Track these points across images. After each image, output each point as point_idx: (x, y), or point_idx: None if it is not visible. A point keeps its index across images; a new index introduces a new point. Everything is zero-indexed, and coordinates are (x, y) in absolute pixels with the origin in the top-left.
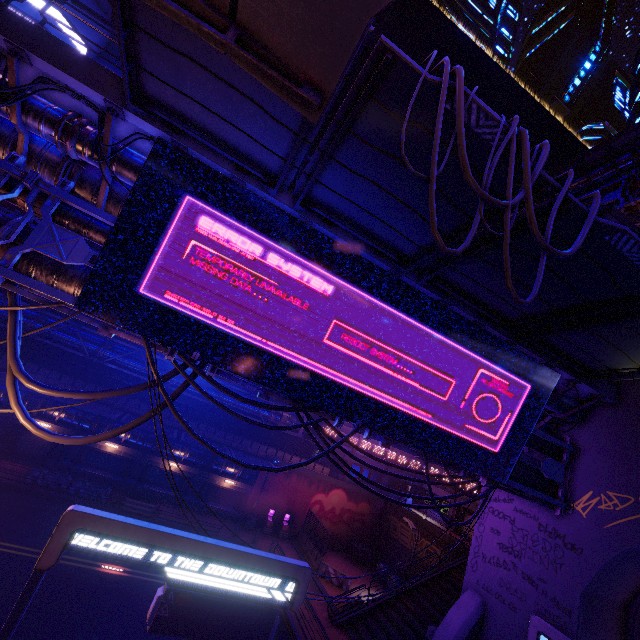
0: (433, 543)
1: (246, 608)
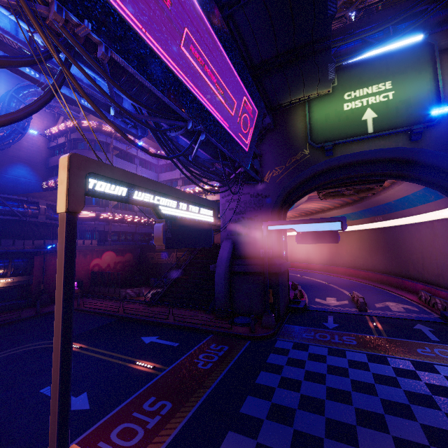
0: (179, 252)
1: (201, 226)
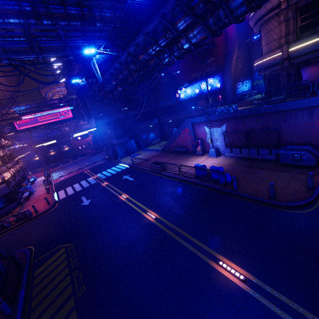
0: None
1: (53, 144)
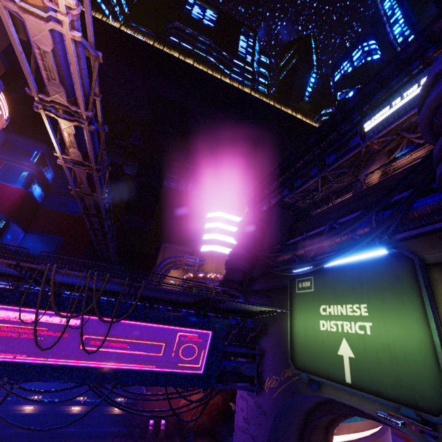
0: None
1: None
